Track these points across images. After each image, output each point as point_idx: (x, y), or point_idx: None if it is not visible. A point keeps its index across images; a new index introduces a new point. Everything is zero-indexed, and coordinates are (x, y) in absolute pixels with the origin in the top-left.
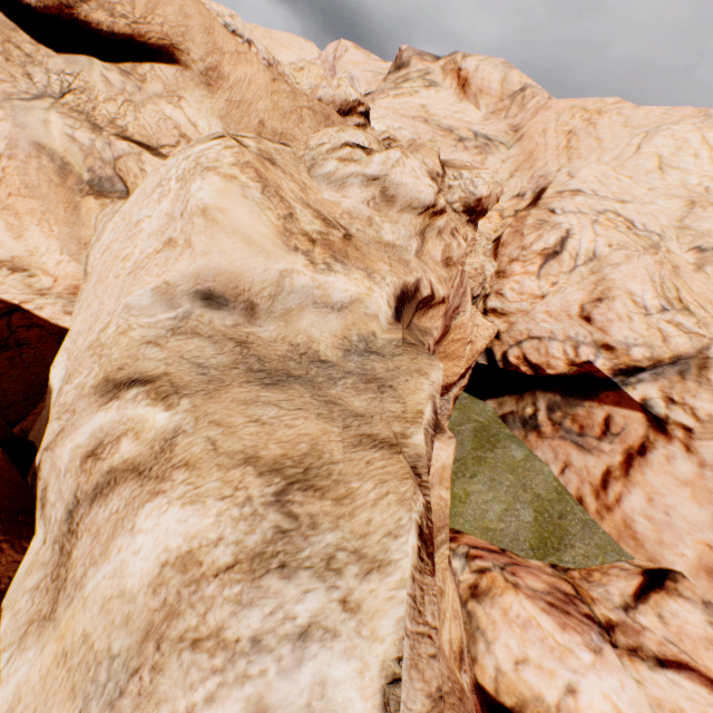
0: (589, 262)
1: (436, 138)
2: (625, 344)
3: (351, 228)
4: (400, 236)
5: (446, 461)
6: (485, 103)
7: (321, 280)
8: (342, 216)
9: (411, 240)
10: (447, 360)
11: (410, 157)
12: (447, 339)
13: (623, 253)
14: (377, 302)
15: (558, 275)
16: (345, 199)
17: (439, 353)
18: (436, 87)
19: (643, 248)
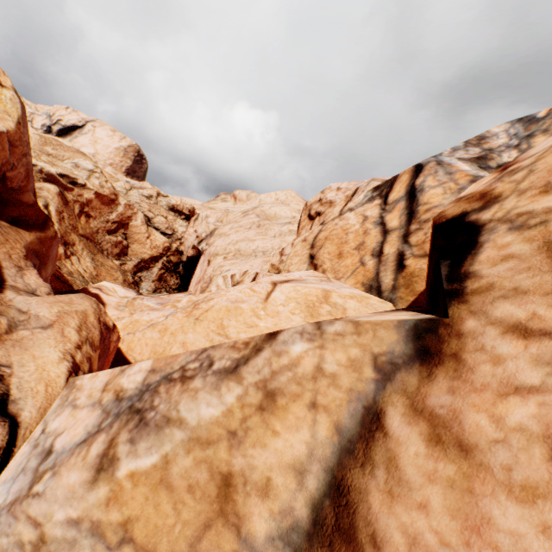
0: (206, 218)
1: (202, 208)
2: (201, 234)
3: (64, 169)
4: (81, 174)
5: (51, 189)
6: (242, 204)
7: (38, 162)
8: (63, 167)
9: (85, 176)
10: (138, 243)
11: (87, 161)
12: (133, 231)
13: (214, 213)
14: (51, 169)
15: (198, 225)
16: (66, 165)
17: (132, 238)
18: (226, 202)
19: (222, 212)
